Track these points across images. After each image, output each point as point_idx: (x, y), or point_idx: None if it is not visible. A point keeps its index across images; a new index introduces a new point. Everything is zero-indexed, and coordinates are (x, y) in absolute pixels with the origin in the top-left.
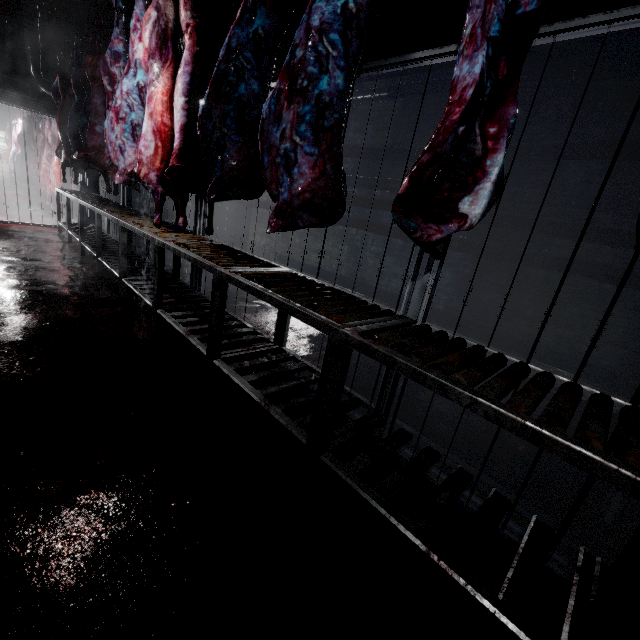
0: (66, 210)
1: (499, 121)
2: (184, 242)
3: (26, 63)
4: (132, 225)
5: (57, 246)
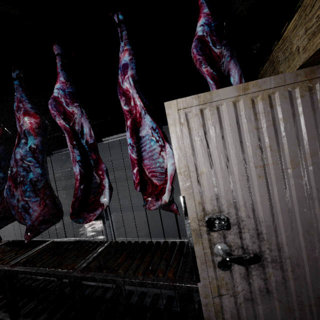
0: None
1: (102, 169)
2: None
3: None
4: None
5: None
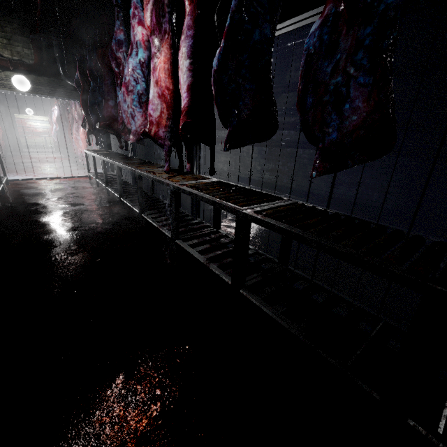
0: (93, 165)
1: None
2: (193, 184)
3: (57, 66)
4: (147, 174)
5: (91, 191)
